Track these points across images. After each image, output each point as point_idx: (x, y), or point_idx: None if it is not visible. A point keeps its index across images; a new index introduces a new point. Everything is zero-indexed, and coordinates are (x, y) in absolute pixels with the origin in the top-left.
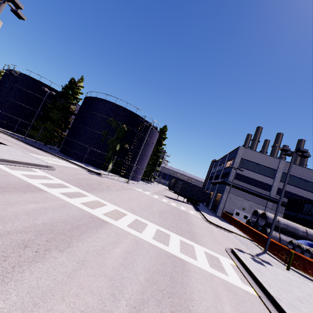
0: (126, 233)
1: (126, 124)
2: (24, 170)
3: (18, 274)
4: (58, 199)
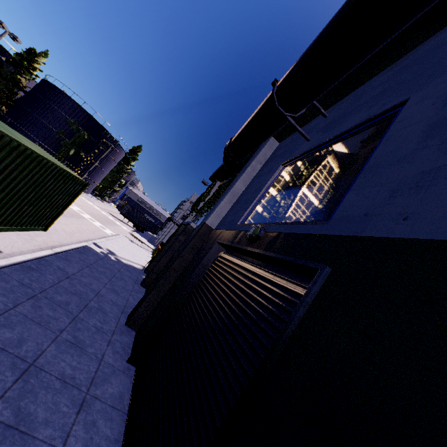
0: None
1: (89, 133)
2: None
3: None
4: None
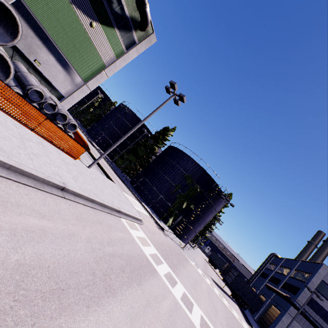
0: None
1: (200, 186)
2: (134, 229)
3: None
4: (168, 289)
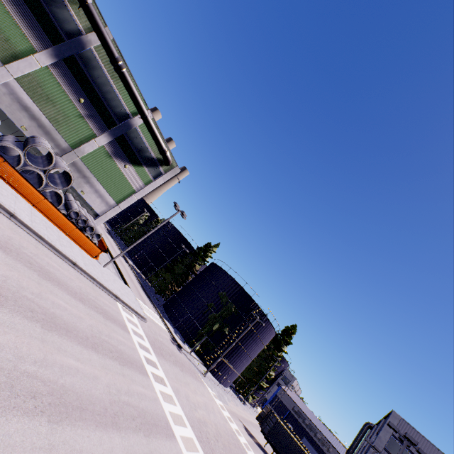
0: (155, 391)
1: (236, 305)
2: (128, 314)
3: (106, 357)
4: (133, 343)
